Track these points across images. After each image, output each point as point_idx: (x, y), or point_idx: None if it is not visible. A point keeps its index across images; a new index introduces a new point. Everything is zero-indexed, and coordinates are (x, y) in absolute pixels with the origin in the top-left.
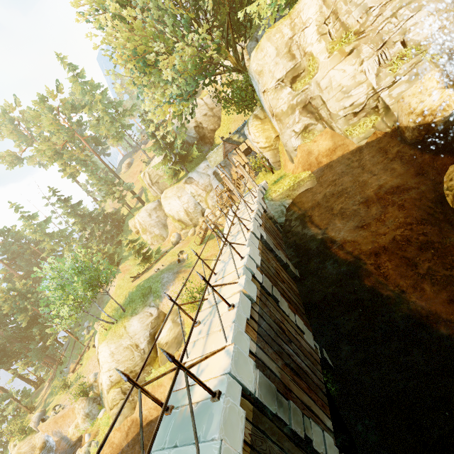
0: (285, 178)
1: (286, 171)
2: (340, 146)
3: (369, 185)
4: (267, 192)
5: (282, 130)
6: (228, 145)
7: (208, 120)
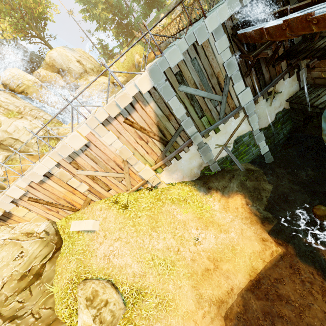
0: None
1: None
2: None
3: None
4: None
5: None
6: None
7: None
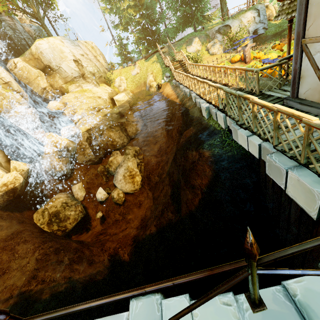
0: None
1: None
2: None
3: None
4: None
5: None
6: None
7: None
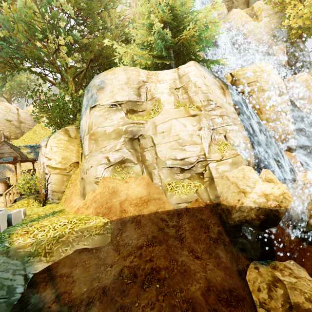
0: (61, 215)
1: (66, 206)
2: (155, 200)
3: (193, 274)
4: (11, 230)
5: (92, 152)
6: (7, 148)
7: (8, 126)
